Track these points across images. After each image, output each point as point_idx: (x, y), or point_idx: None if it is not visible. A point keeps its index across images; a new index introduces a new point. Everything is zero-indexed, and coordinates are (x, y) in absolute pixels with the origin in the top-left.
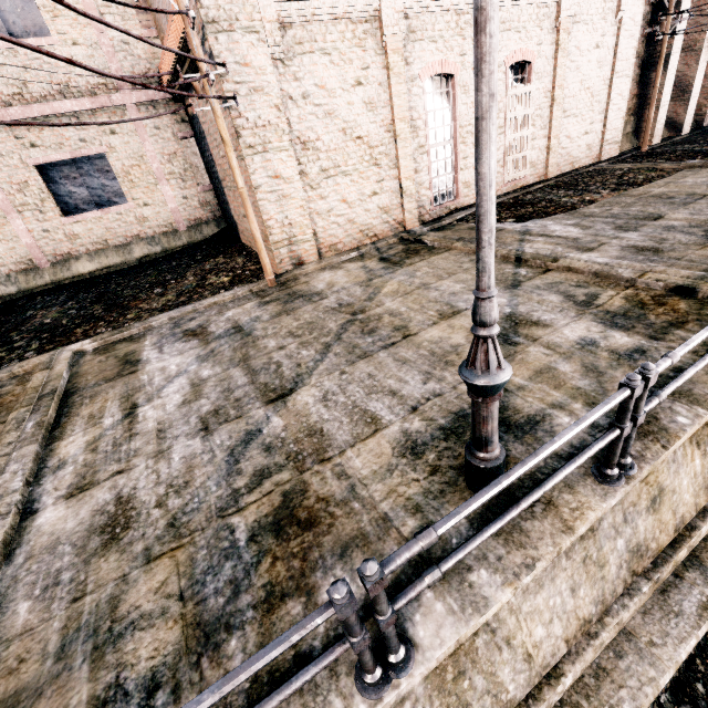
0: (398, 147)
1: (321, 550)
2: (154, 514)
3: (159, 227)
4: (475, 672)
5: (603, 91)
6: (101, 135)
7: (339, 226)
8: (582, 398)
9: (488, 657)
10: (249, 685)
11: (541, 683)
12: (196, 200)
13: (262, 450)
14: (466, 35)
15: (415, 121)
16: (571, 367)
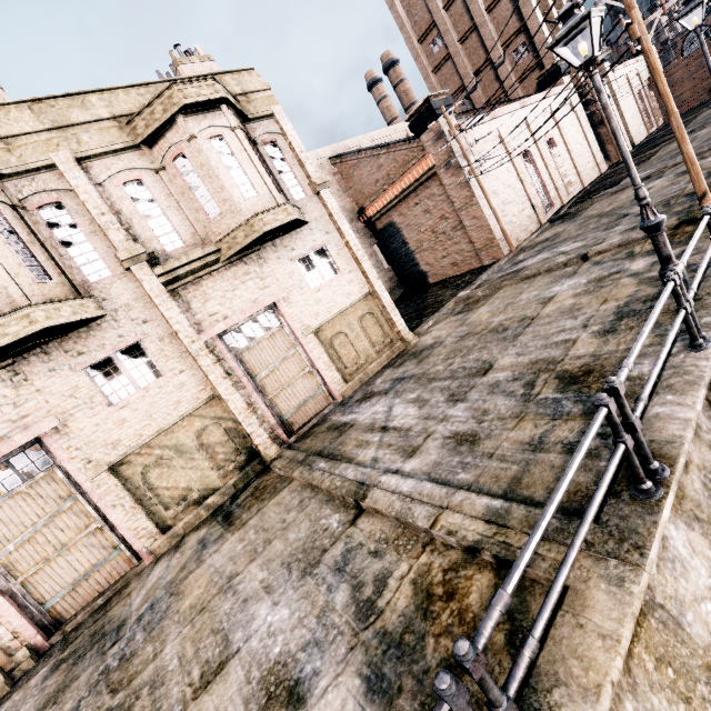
0: (524, 185)
1: None
2: None
3: None
4: None
5: (584, 142)
6: None
7: (516, 228)
8: None
9: None
10: None
11: None
12: (386, 278)
13: None
14: (526, 135)
15: (524, 173)
16: None
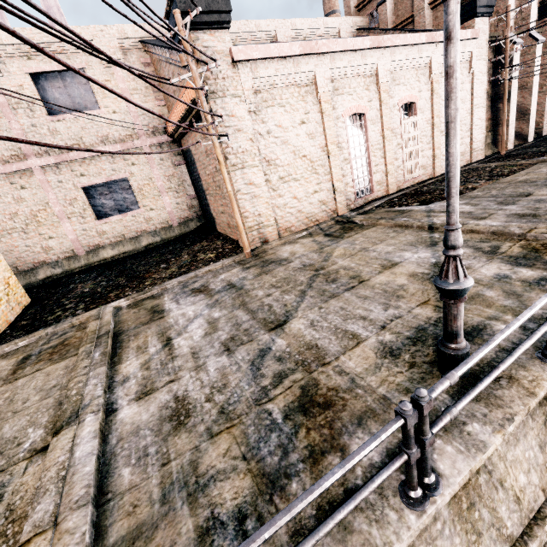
0: (331, 161)
1: (342, 421)
2: (206, 406)
3: (160, 224)
4: (481, 505)
5: (467, 117)
6: (125, 166)
7: (292, 214)
8: (510, 312)
9: (489, 494)
10: (315, 512)
11: (530, 523)
12: (185, 205)
13: (275, 361)
14: (371, 89)
15: (341, 143)
16: (495, 293)
